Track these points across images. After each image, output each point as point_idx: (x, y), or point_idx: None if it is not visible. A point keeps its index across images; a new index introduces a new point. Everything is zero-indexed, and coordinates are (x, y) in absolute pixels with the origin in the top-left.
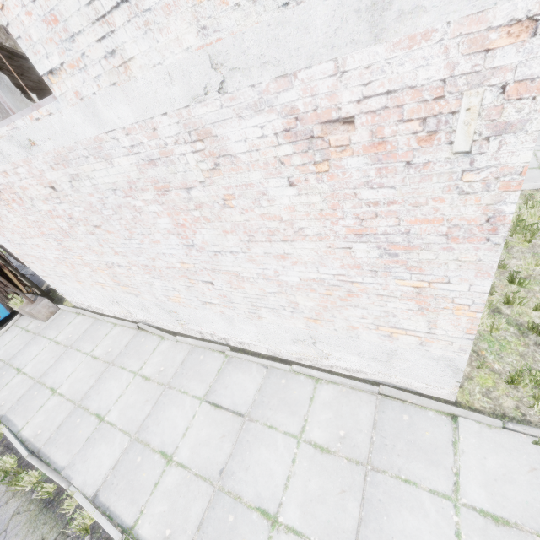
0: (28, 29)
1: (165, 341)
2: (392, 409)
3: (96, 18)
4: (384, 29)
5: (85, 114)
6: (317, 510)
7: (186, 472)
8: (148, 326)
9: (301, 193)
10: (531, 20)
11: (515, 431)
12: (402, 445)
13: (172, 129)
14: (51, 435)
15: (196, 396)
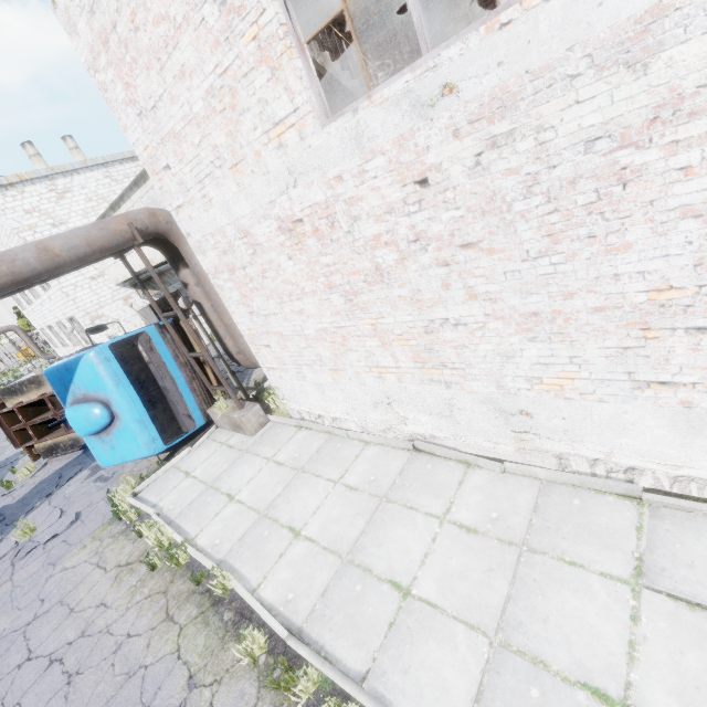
0: None
1: (476, 470)
2: None
3: None
4: None
5: None
6: None
7: None
8: (435, 446)
9: None
10: None
11: None
12: None
13: None
14: (313, 606)
15: (611, 576)
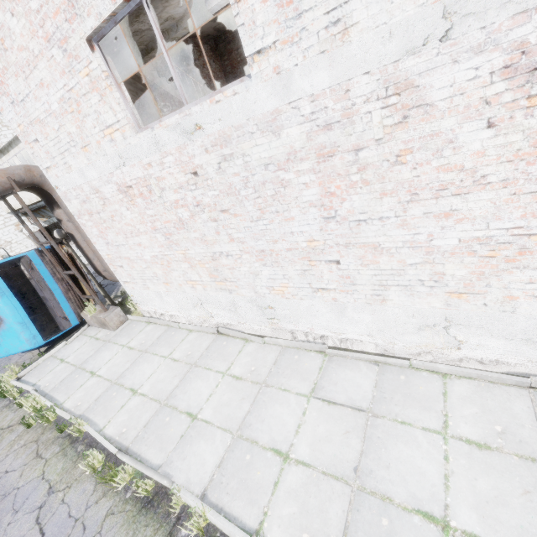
0: (256, 15)
1: (250, 343)
2: None
3: None
4: None
5: (275, 87)
6: (500, 514)
7: (310, 471)
8: (229, 330)
9: (499, 134)
10: None
11: None
12: None
13: (368, 87)
14: (138, 433)
15: (300, 394)
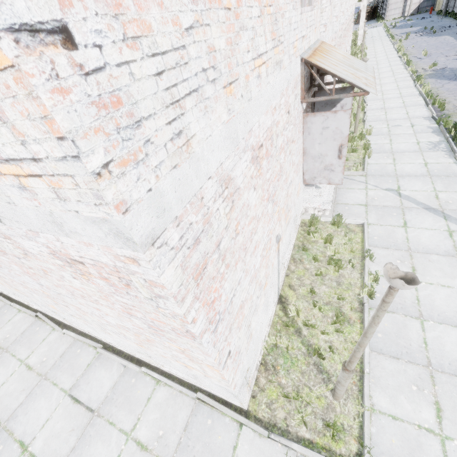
0: None
1: (55, 332)
2: (202, 413)
3: None
4: (68, 233)
5: None
6: None
7: None
8: (43, 317)
9: (83, 284)
10: (134, 259)
11: (276, 440)
12: (200, 446)
13: None
14: None
15: (63, 389)
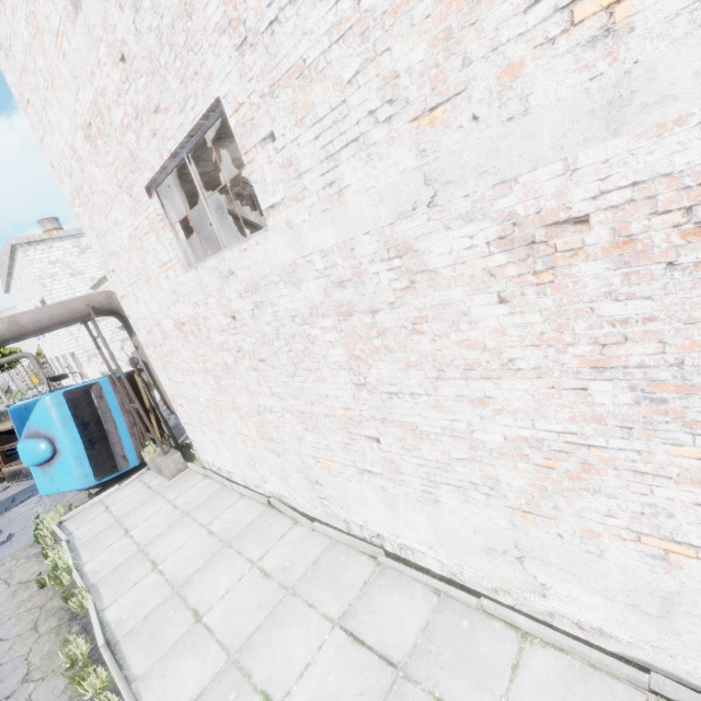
0: (265, 174)
1: (298, 527)
2: None
3: (325, 158)
4: (624, 123)
5: (289, 241)
6: None
7: None
8: (280, 503)
9: (514, 311)
10: None
11: None
12: None
13: (371, 248)
14: (135, 625)
15: (327, 616)
